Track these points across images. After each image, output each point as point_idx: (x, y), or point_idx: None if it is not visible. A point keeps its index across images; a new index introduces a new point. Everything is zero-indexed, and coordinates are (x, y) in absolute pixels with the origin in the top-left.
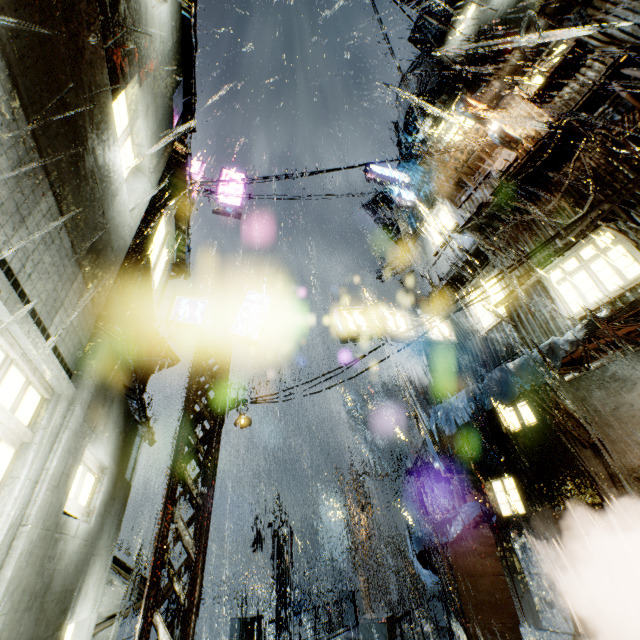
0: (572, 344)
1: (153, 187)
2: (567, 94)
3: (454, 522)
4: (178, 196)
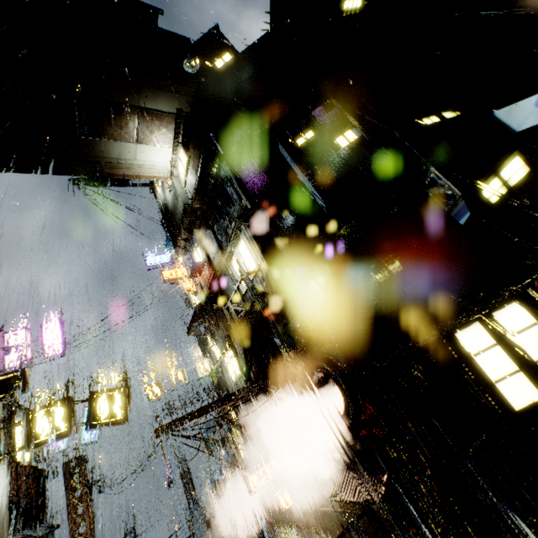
0: (213, 421)
1: (7, 464)
2: (204, 275)
3: (226, 467)
4: (19, 410)
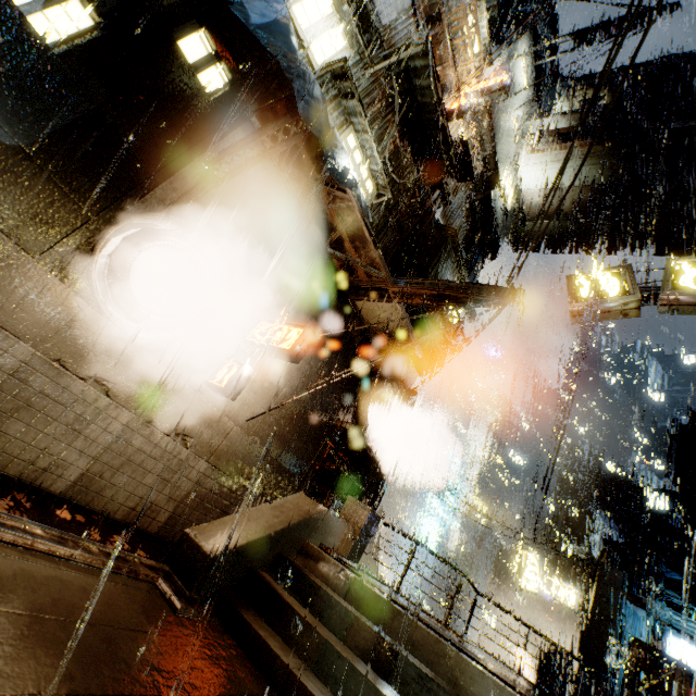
0: (361, 200)
1: None
2: None
3: None
4: None
